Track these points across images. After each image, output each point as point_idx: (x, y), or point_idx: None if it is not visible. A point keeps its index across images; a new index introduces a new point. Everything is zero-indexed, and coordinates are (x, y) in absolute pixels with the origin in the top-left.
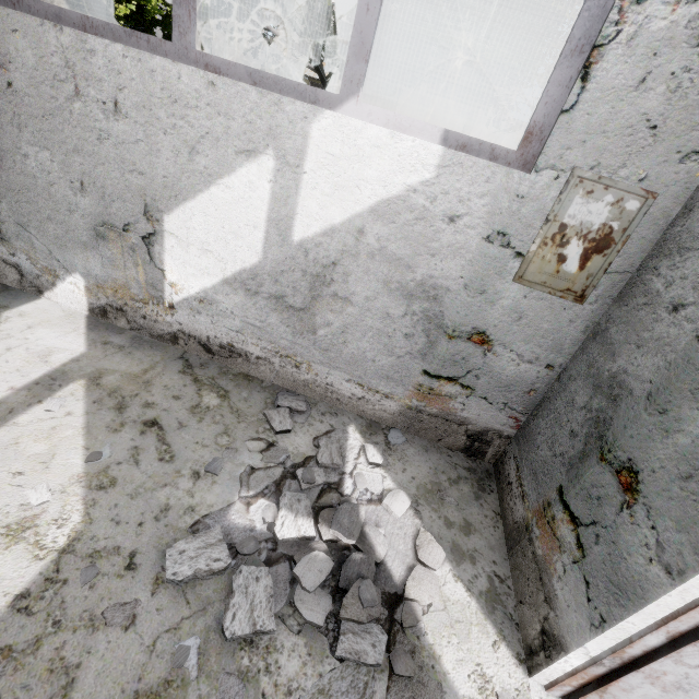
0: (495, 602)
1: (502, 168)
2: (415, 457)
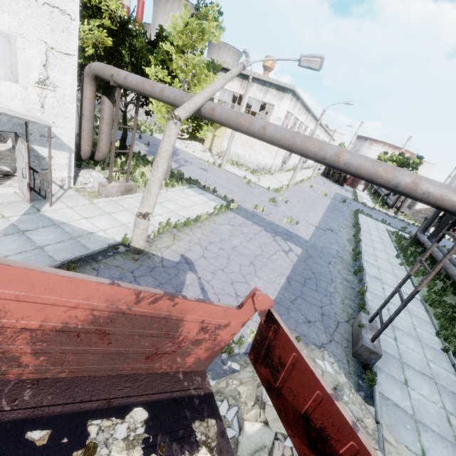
0: None
1: None
2: None
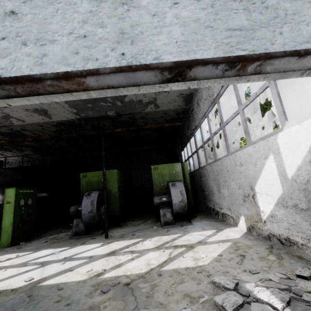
0: None
1: None
2: None
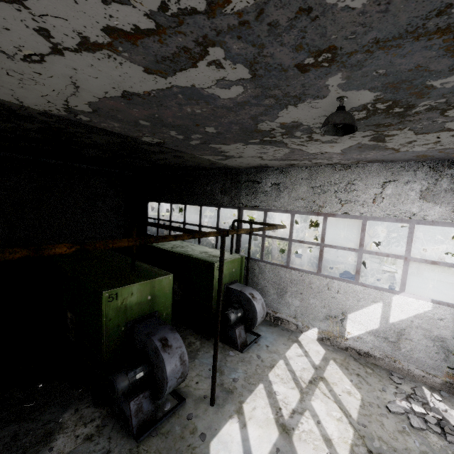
0: None
1: (452, 308)
2: None
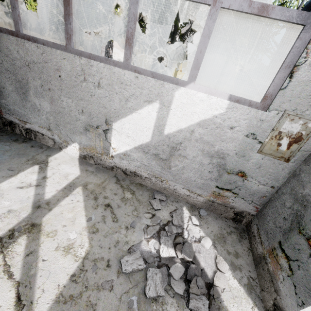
0: (251, 289)
1: (254, 109)
2: (212, 221)
